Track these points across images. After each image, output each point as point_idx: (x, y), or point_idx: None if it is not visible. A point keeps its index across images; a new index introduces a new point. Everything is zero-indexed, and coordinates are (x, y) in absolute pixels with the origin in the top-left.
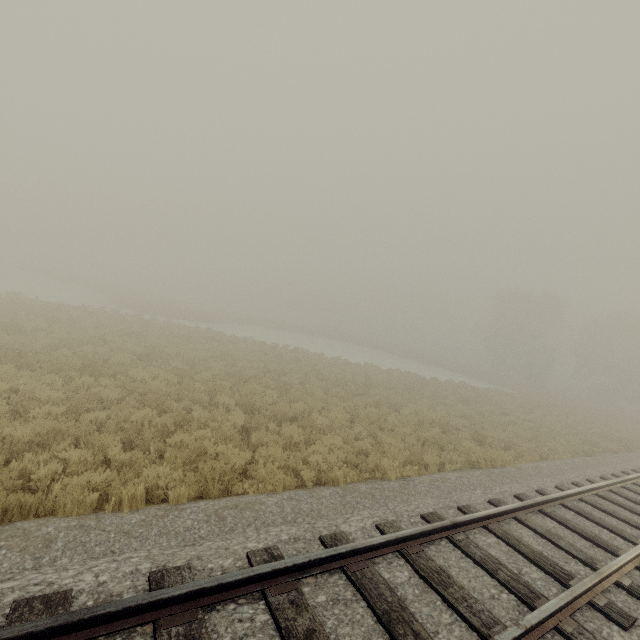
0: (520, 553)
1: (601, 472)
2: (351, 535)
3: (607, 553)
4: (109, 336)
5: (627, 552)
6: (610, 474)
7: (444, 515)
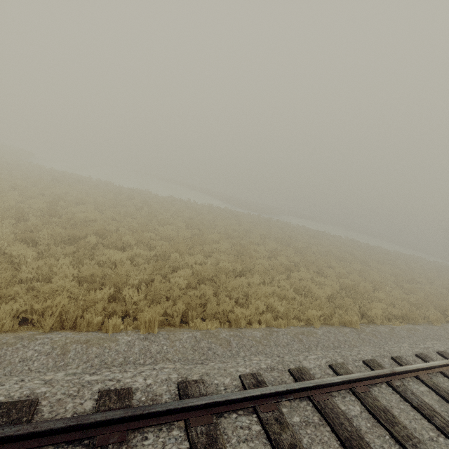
0: None
1: None
2: None
3: None
4: (316, 240)
5: None
6: None
7: None
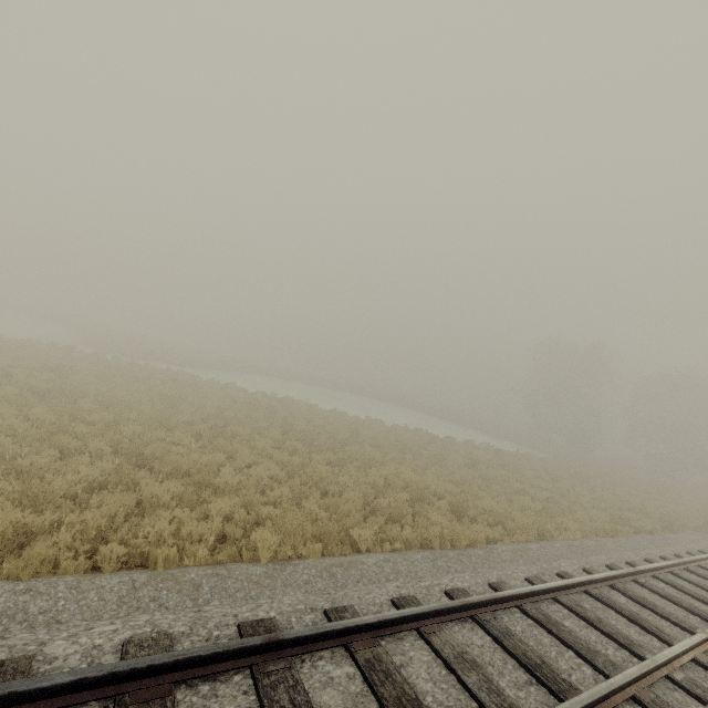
0: (377, 698)
1: (613, 559)
2: (50, 663)
3: (550, 696)
4: (15, 369)
5: (574, 698)
6: (625, 562)
7: (289, 624)
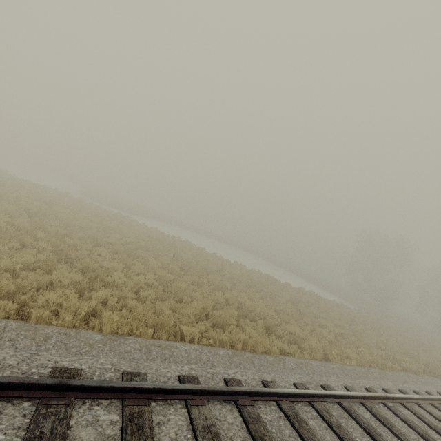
0: None
1: (373, 384)
2: None
3: None
4: (23, 197)
5: None
6: (382, 388)
7: (91, 376)
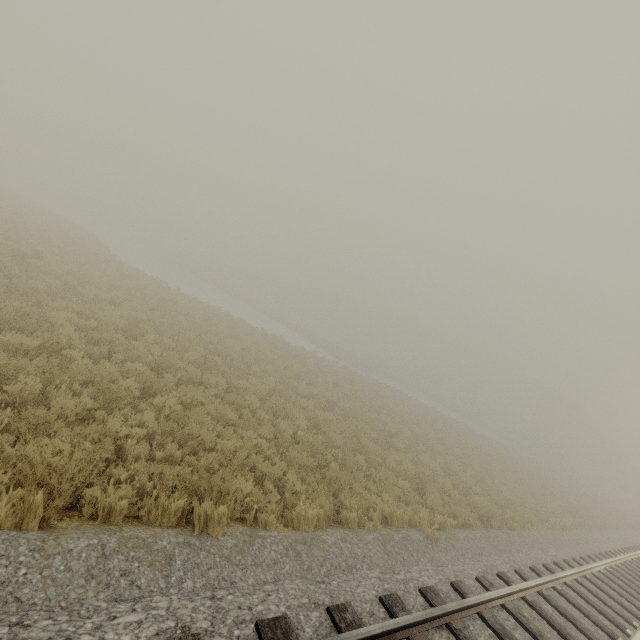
0: None
1: None
2: None
3: None
4: (453, 428)
5: None
6: None
7: None
